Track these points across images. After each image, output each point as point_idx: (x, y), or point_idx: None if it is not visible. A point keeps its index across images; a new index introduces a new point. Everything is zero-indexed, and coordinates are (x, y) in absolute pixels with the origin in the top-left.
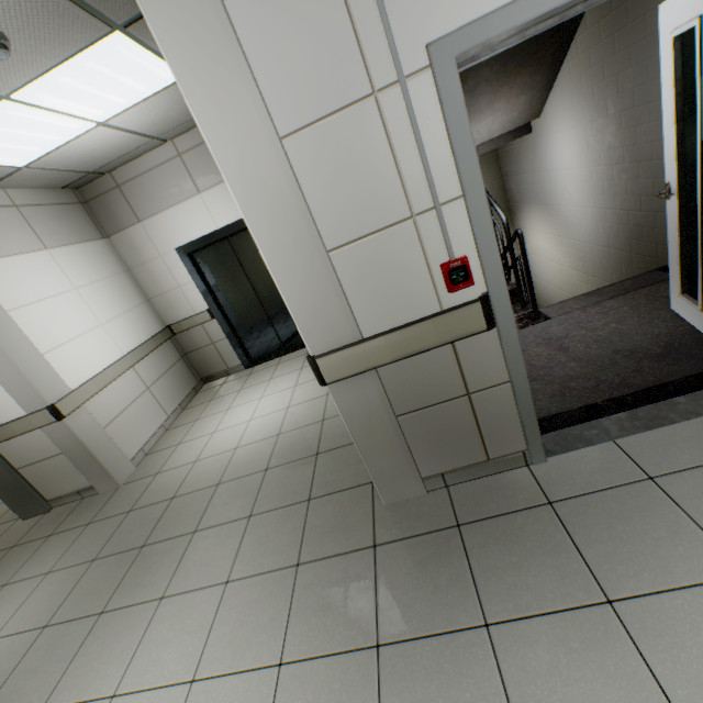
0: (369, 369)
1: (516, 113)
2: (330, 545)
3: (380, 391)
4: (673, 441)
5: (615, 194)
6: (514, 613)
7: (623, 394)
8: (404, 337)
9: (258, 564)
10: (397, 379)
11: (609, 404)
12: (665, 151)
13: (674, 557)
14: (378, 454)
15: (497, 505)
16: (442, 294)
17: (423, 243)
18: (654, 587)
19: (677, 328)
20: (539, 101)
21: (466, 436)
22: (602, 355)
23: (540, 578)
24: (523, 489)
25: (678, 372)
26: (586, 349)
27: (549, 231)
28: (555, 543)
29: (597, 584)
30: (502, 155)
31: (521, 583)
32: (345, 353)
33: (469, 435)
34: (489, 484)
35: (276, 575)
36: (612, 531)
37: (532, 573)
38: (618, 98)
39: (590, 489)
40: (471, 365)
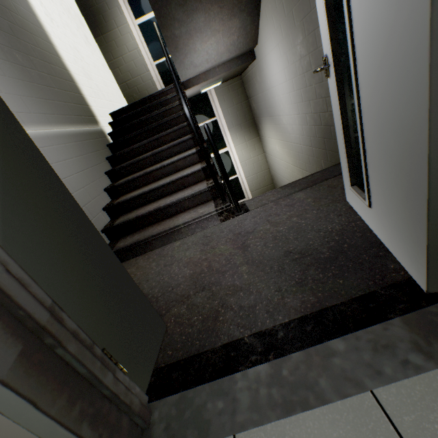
0: None
1: (236, 37)
2: None
3: None
4: None
5: (310, 100)
6: None
7: (275, 325)
8: None
9: None
10: None
11: (255, 343)
12: (318, 14)
13: None
14: None
15: None
16: None
17: None
18: None
19: (349, 224)
20: (253, 26)
21: None
22: (274, 257)
23: None
24: None
25: (342, 291)
26: (262, 249)
27: (277, 137)
28: None
29: None
30: (245, 82)
31: None
32: None
33: None
34: None
35: None
36: None
37: None
38: (300, 5)
39: None
40: None
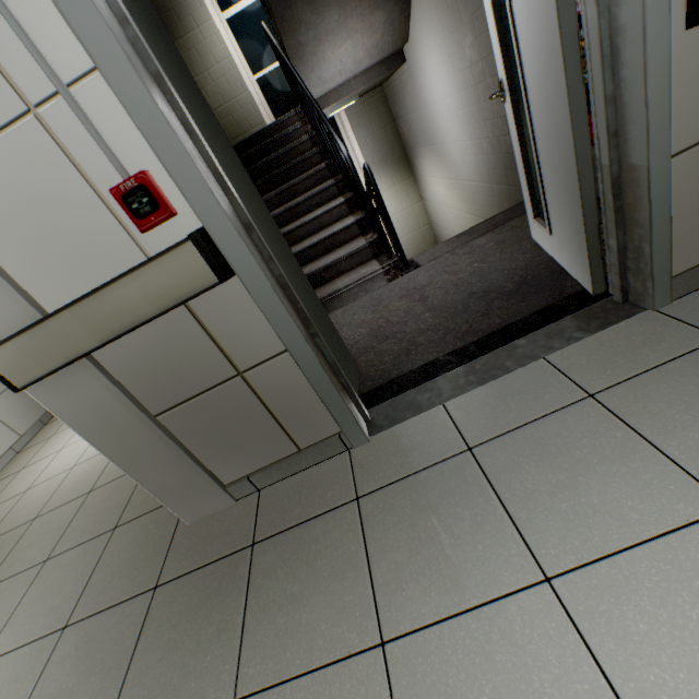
0: (73, 360)
1: (379, 35)
2: (110, 592)
3: (110, 387)
4: (503, 395)
5: (485, 120)
6: (271, 677)
7: (466, 344)
8: (102, 307)
9: (25, 631)
10: (131, 367)
11: (450, 358)
12: (491, 37)
13: (471, 562)
14: (149, 467)
15: (302, 510)
16: (140, 237)
17: (71, 155)
18: (438, 612)
19: (534, 259)
20: (402, 19)
21: (260, 427)
22: (457, 300)
23: (317, 614)
24: (335, 483)
25: (525, 310)
26: (444, 296)
27: (442, 174)
28: (347, 557)
29: (375, 617)
30: (389, 95)
31: (292, 626)
32: (22, 341)
33: (264, 425)
34: (303, 481)
35: (36, 646)
36: (412, 530)
37: (309, 609)
38: None
39: (404, 473)
40: (228, 334)
